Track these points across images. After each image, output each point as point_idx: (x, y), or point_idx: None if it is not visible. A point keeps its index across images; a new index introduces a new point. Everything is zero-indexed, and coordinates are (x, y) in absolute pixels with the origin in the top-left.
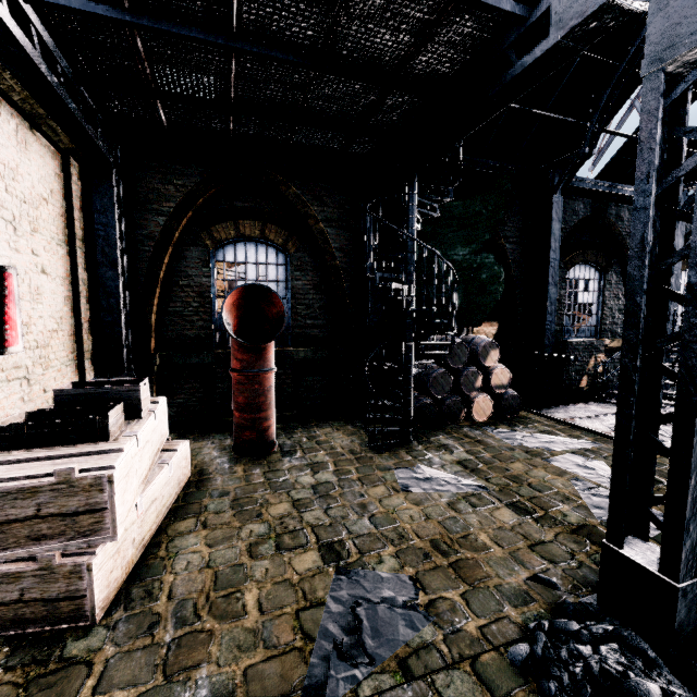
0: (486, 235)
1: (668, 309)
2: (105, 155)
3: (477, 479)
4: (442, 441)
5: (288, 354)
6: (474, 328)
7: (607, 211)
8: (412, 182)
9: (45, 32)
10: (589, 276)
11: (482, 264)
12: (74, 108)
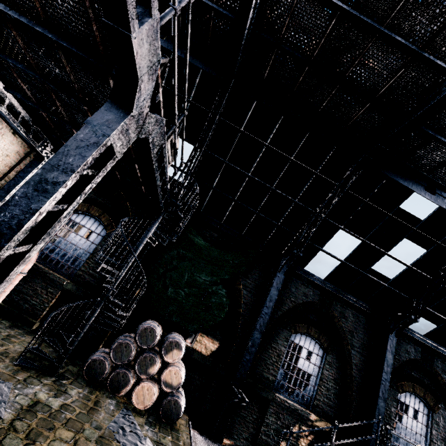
0: (226, 276)
1: (23, 255)
2: (41, 153)
3: (12, 413)
4: (71, 390)
5: (61, 281)
6: (198, 336)
7: (331, 305)
8: (158, 215)
9: (17, 102)
10: (313, 349)
11: (216, 292)
12: (21, 128)
